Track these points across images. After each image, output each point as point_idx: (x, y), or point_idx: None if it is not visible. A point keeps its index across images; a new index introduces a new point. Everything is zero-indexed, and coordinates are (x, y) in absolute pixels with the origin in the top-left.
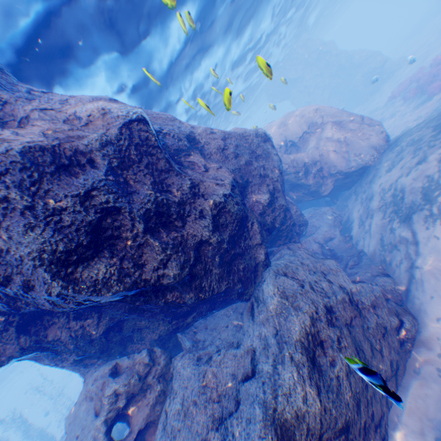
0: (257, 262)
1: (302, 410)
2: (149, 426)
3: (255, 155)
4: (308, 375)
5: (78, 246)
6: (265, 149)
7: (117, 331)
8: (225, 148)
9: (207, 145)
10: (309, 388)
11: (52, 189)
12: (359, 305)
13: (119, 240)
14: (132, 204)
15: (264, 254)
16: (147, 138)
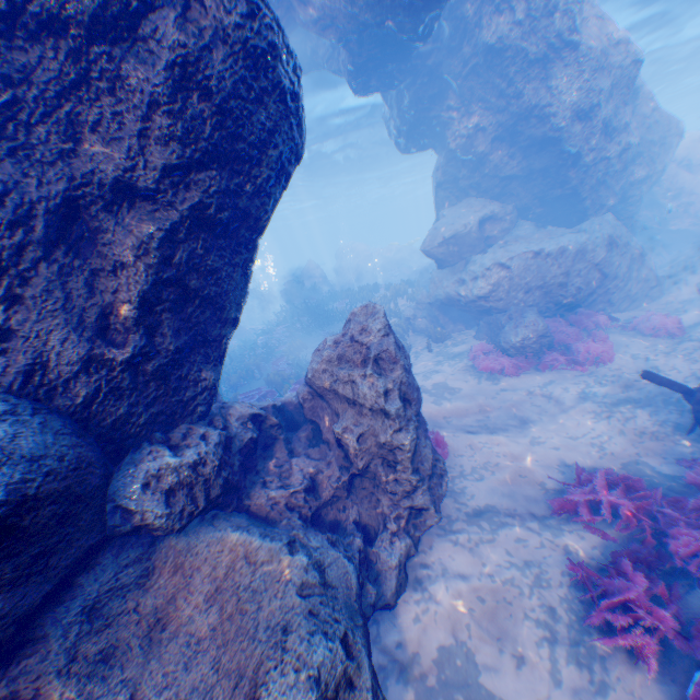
0: (604, 206)
1: (596, 251)
2: (489, 241)
3: (659, 142)
4: (606, 247)
5: (582, 113)
6: (670, 143)
7: (504, 185)
8: (648, 118)
9: (639, 107)
10: (603, 249)
11: (594, 78)
12: (642, 262)
13: (588, 124)
14: (603, 111)
15: (612, 205)
16: (633, 77)
